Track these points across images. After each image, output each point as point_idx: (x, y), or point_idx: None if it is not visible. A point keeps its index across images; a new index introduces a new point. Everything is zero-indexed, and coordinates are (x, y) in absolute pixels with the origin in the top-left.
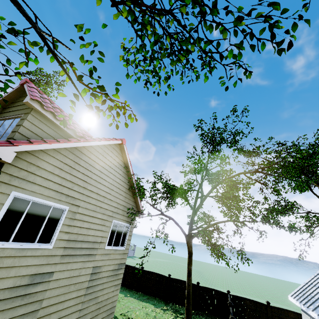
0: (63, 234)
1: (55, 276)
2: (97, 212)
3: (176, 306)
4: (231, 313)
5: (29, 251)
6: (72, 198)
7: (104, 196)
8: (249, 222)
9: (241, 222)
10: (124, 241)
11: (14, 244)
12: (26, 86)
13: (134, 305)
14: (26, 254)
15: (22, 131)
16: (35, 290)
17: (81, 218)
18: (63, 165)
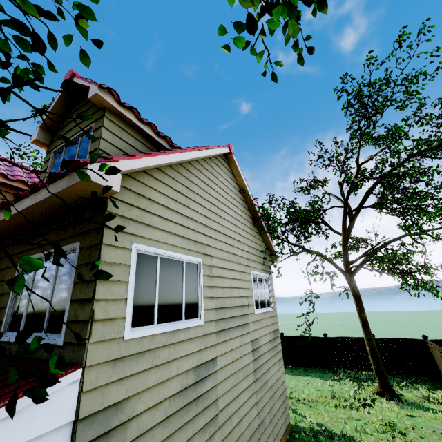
0: (208, 301)
1: (219, 364)
2: (232, 261)
3: (351, 372)
4: None
5: (181, 333)
6: (200, 245)
7: (232, 237)
8: None
9: (428, 231)
10: (269, 300)
11: (161, 327)
12: (77, 79)
13: (294, 383)
14: (179, 339)
15: (104, 148)
16: (205, 388)
17: (219, 274)
18: (176, 194)
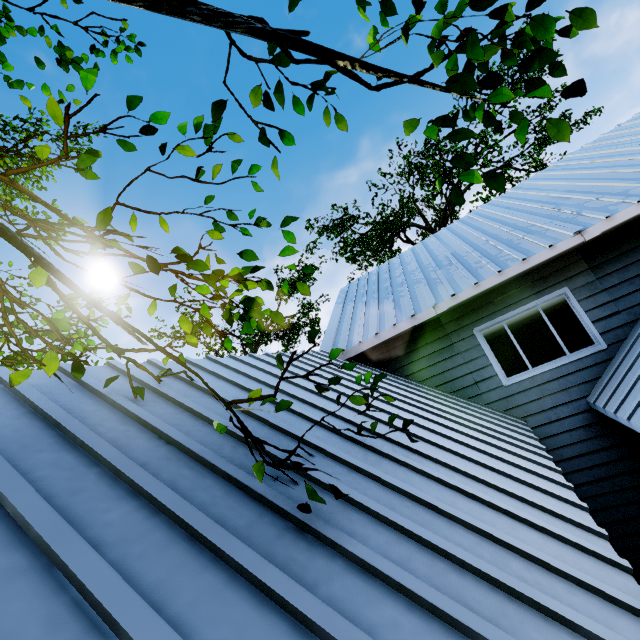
0: None
1: None
2: None
3: None
4: None
5: None
6: None
7: None
8: None
9: None
10: None
11: None
12: None
13: None
14: None
15: None
16: None
17: None
18: None
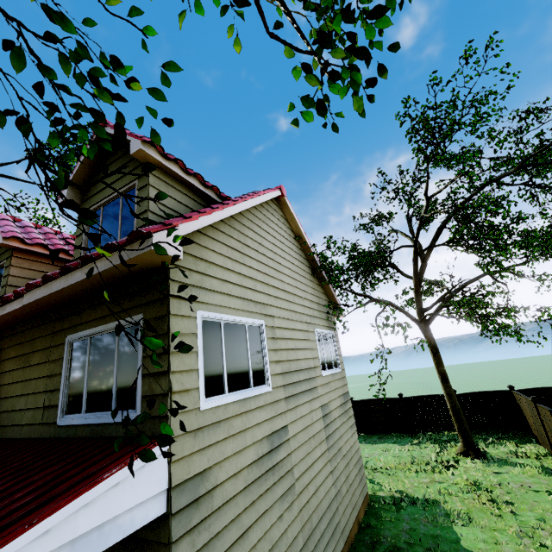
0: (273, 366)
1: (291, 432)
2: (294, 320)
3: (432, 434)
4: (551, 410)
5: (251, 401)
6: (260, 305)
7: (292, 292)
8: (524, 264)
9: (509, 268)
10: (336, 360)
11: (232, 396)
12: (111, 130)
13: (368, 452)
14: (250, 407)
15: (154, 209)
16: (279, 457)
17: (282, 335)
18: (231, 251)
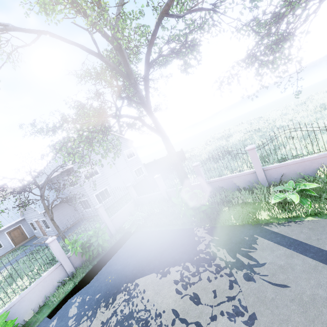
0: None
1: None
2: None
3: None
4: None
5: None
6: None
7: None
8: None
9: None
10: None
11: None
12: None
13: None
14: None
15: None
16: None
17: None
18: None
